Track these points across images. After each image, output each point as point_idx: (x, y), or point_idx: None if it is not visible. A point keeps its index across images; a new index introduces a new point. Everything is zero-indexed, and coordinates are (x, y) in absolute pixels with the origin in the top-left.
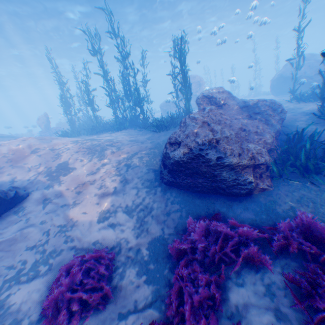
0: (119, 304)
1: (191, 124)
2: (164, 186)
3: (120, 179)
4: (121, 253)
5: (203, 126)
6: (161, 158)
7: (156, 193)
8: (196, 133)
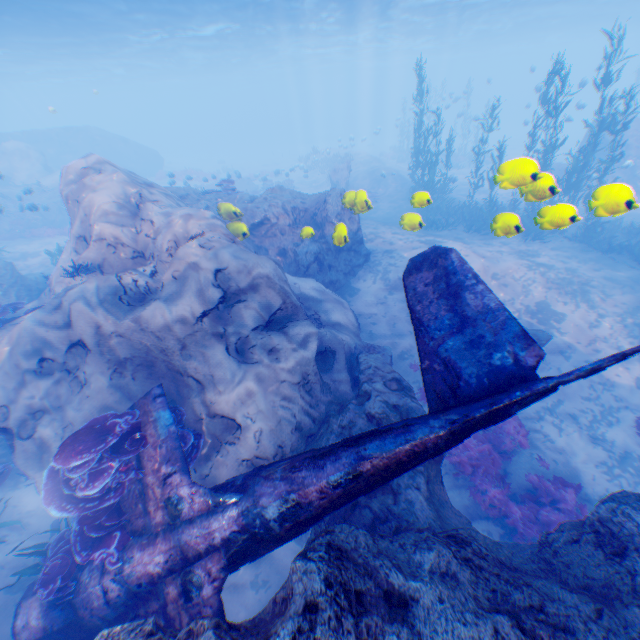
0: None
1: None
2: None
3: (637, 343)
4: None
5: None
6: None
7: None
8: None
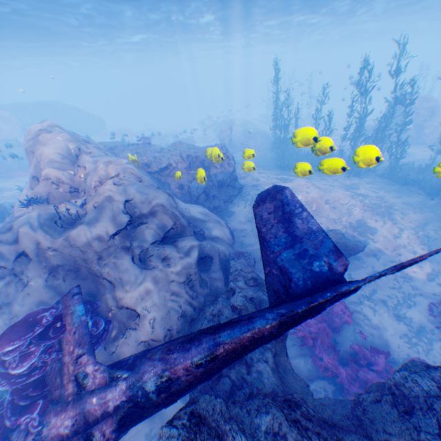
0: None
1: None
2: None
3: (426, 248)
4: None
5: None
6: None
7: None
8: None
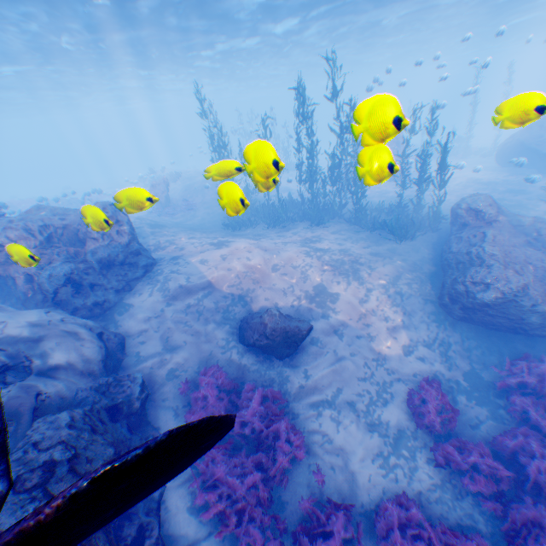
0: (465, 420)
1: (493, 263)
2: (450, 320)
3: (400, 310)
4: (441, 383)
5: (505, 266)
6: (430, 286)
7: (445, 327)
8: (503, 276)
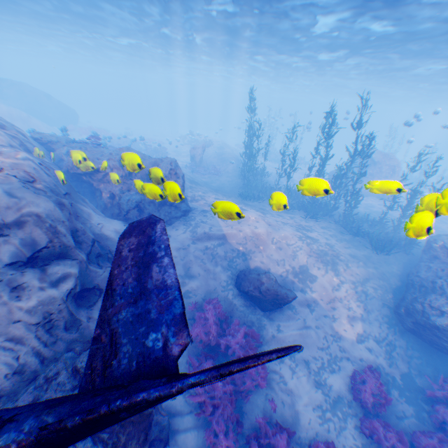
0: (392, 409)
1: None
2: (401, 328)
3: (362, 306)
4: (380, 374)
5: None
6: (391, 295)
7: (395, 332)
8: None
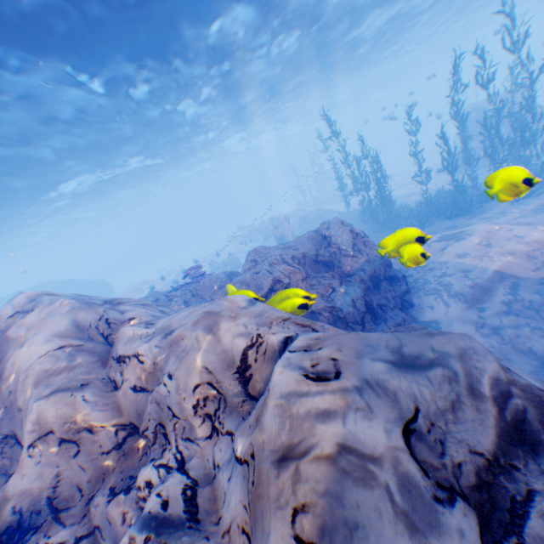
0: None
1: None
2: None
3: None
4: None
5: None
6: None
7: None
8: None
